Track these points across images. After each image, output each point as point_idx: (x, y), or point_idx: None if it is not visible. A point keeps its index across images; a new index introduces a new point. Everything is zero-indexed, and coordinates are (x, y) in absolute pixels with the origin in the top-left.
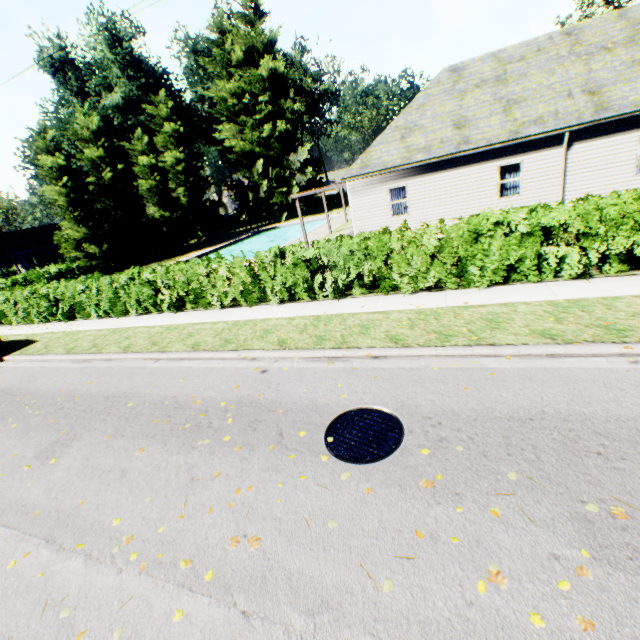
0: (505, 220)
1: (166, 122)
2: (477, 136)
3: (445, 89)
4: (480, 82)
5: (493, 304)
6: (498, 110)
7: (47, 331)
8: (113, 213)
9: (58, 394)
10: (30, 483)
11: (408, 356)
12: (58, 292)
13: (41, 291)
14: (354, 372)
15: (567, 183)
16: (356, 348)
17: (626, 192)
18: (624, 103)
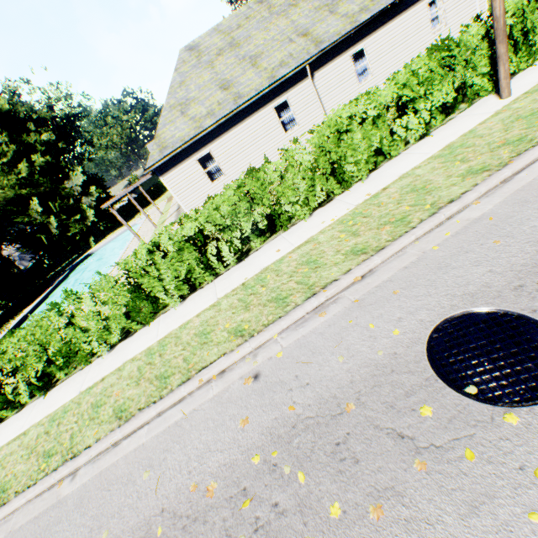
0: (356, 111)
1: None
2: (245, 90)
3: (193, 64)
4: (219, 51)
5: (392, 182)
6: (248, 66)
7: None
8: None
9: None
10: None
11: (391, 256)
12: None
13: None
14: (364, 304)
15: (324, 104)
16: (333, 282)
17: (414, 61)
18: (329, 35)
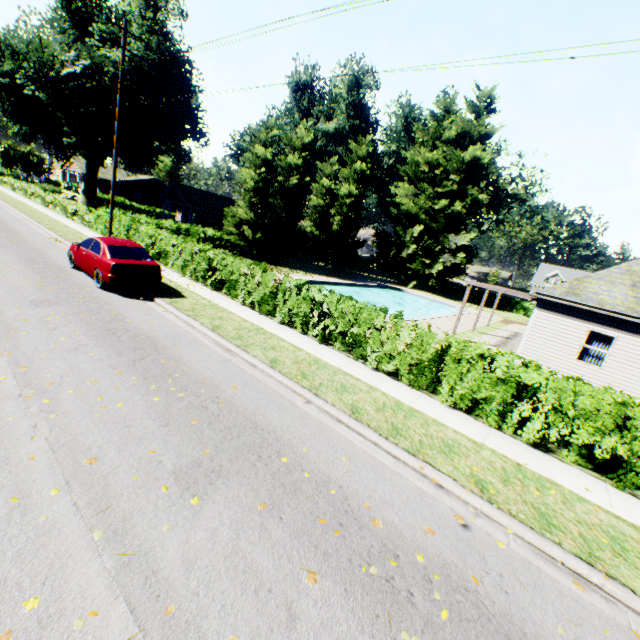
0: None
1: (359, 160)
2: None
3: None
4: None
5: None
6: None
7: (194, 290)
8: (278, 211)
9: (201, 381)
10: (165, 525)
11: None
12: (222, 262)
13: (208, 253)
14: None
15: None
16: (627, 587)
17: None
18: None
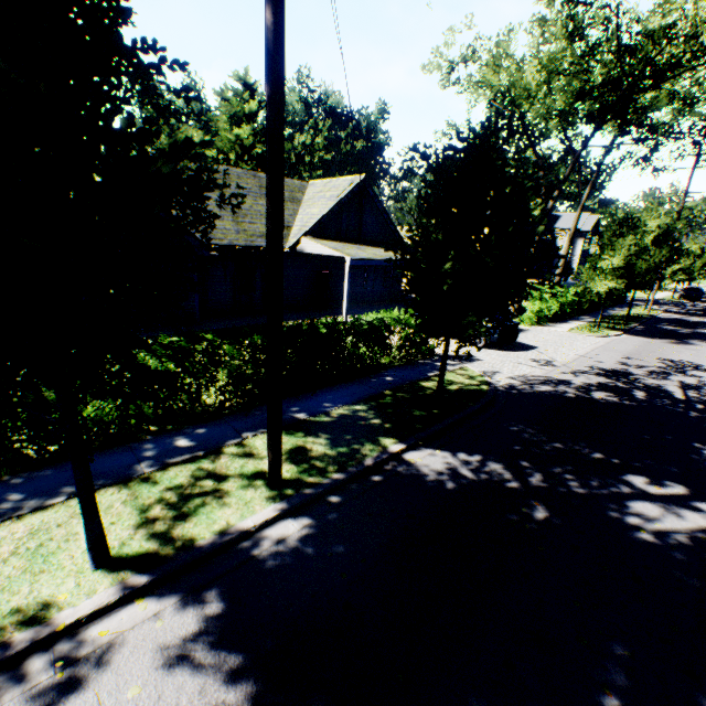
0: None
1: None
2: None
3: None
4: None
5: None
6: None
7: None
8: None
9: None
10: None
11: None
12: None
13: None
14: None
15: None
16: None
17: None
18: None
